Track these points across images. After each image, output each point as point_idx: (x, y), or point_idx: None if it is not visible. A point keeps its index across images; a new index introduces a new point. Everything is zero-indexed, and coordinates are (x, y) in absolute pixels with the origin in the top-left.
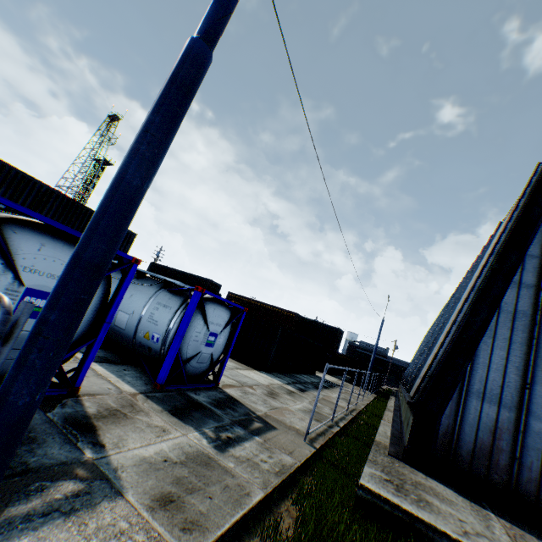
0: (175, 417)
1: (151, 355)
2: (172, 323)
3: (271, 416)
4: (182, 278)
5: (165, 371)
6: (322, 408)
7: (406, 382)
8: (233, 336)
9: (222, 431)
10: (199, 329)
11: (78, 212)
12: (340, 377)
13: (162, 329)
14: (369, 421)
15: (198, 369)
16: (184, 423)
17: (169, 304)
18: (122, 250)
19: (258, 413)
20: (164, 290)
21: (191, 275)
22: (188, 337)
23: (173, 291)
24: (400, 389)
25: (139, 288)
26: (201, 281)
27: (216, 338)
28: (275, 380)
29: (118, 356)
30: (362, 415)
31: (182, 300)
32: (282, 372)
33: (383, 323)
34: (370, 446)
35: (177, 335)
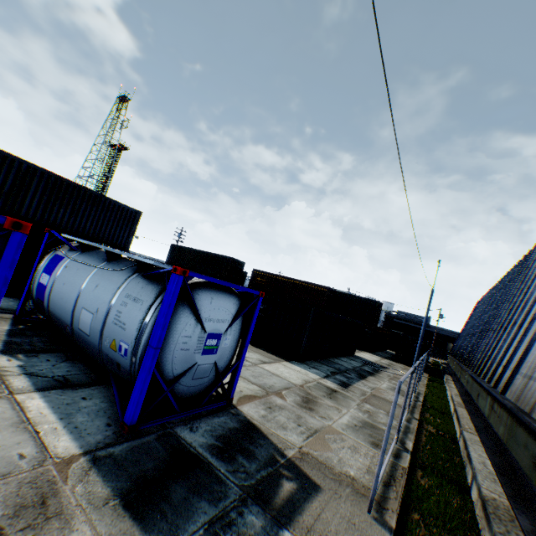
0: (130, 512)
1: (121, 374)
2: (143, 326)
3: (309, 454)
4: (203, 258)
5: (134, 404)
6: (376, 415)
7: (477, 366)
8: (246, 333)
9: (219, 534)
10: (188, 332)
11: (70, 192)
12: (381, 353)
13: (130, 335)
14: (439, 426)
15: (197, 387)
16: (141, 533)
17: (141, 296)
18: (127, 231)
19: (289, 453)
20: (138, 276)
21: (212, 254)
22: (171, 346)
23: (148, 276)
24: (457, 367)
25: (107, 275)
26: (223, 260)
27: (219, 340)
28: (310, 374)
29: (90, 370)
30: (425, 413)
31: (159, 289)
32: (317, 358)
33: (432, 292)
34: (462, 486)
35: (149, 347)
